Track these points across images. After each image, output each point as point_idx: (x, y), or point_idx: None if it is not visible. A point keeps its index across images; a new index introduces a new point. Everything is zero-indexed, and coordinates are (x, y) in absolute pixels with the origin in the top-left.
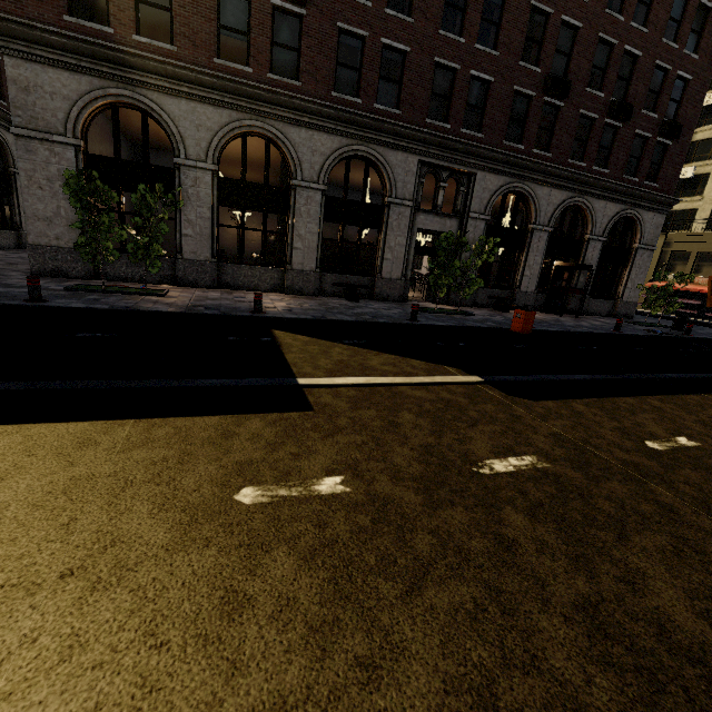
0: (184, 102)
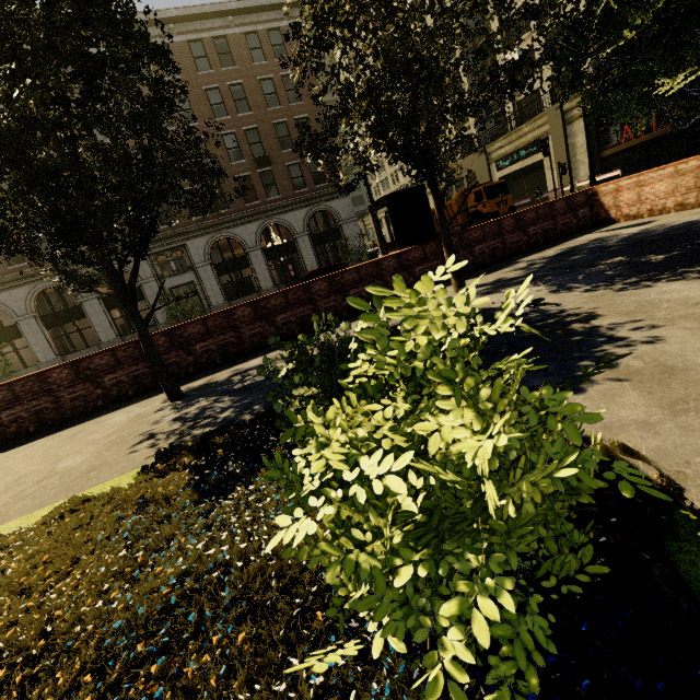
0: (4, 293)
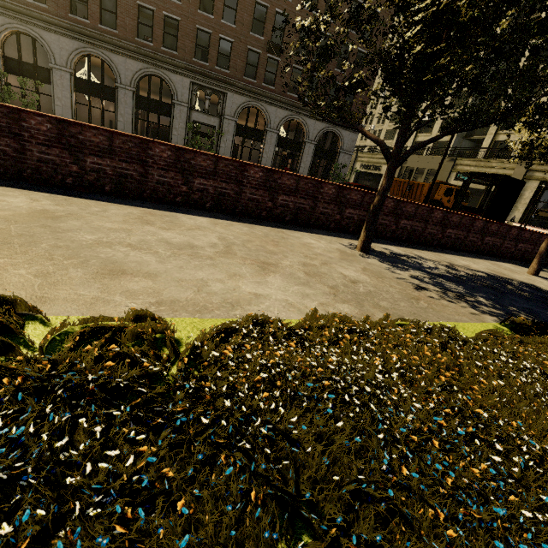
0: (53, 35)
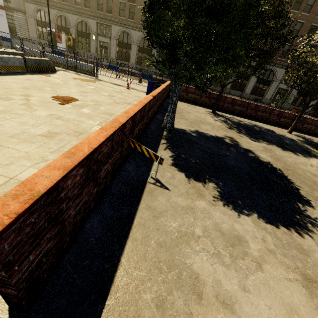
0: None
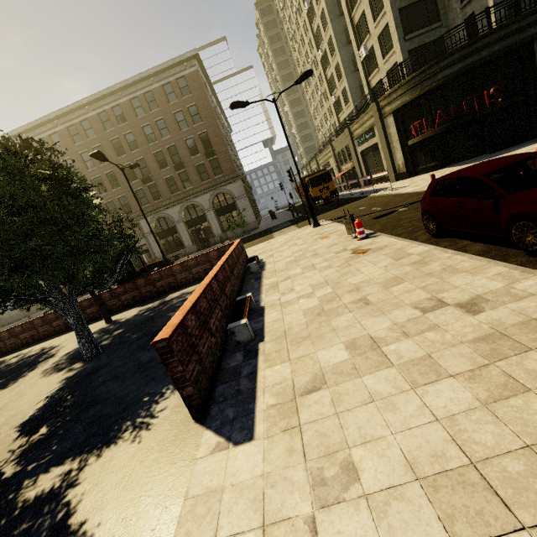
0: None
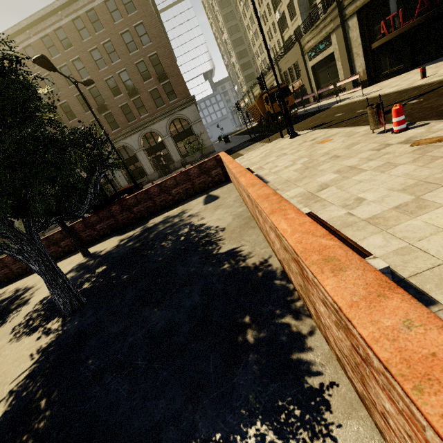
0: None
